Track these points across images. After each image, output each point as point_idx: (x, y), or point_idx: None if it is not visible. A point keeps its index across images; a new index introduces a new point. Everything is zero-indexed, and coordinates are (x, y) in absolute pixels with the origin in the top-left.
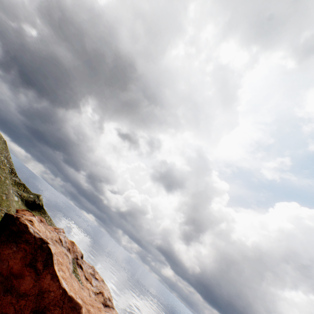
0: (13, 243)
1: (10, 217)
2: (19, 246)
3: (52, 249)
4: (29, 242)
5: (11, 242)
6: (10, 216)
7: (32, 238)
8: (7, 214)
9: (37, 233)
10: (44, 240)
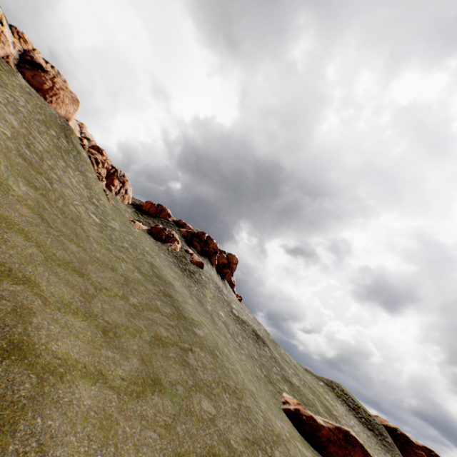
0: (411, 452)
1: (388, 428)
2: (417, 455)
3: (440, 456)
4: (419, 451)
5: (408, 451)
6: (388, 427)
7: (418, 446)
8: (384, 425)
9: (415, 441)
10: (427, 447)
